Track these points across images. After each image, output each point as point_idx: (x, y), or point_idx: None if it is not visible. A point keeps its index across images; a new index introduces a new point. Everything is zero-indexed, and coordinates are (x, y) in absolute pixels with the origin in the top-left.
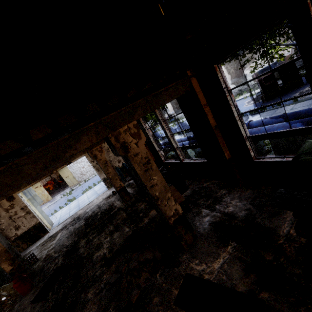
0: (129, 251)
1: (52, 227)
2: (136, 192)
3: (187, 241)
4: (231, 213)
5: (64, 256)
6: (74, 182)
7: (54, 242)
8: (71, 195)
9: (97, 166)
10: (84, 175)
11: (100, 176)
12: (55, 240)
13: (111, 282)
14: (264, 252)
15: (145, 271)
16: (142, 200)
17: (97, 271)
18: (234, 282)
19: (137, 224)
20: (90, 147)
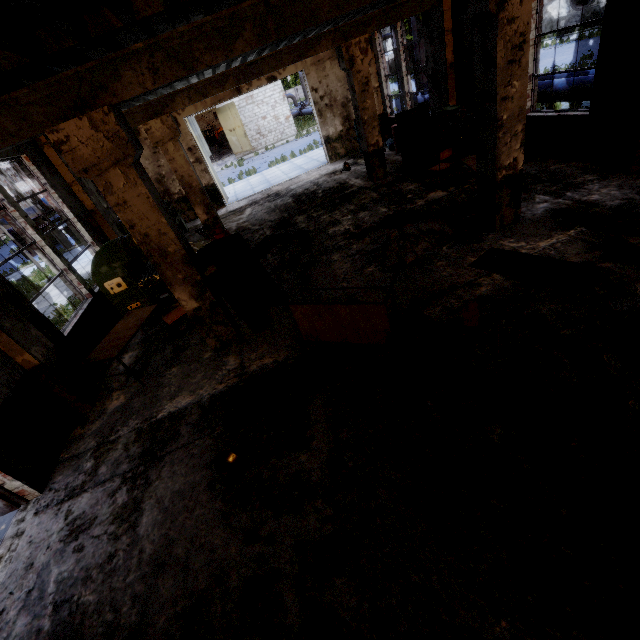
0: (395, 226)
1: (228, 203)
2: (396, 170)
3: (503, 219)
4: (593, 201)
5: (273, 229)
6: (244, 145)
7: (245, 216)
8: (244, 168)
9: (320, 105)
10: (263, 138)
11: (321, 130)
12: (244, 214)
13: (368, 250)
14: (630, 237)
15: (426, 242)
16: (409, 180)
17: (339, 242)
18: (565, 256)
19: (403, 205)
20: (348, 36)
